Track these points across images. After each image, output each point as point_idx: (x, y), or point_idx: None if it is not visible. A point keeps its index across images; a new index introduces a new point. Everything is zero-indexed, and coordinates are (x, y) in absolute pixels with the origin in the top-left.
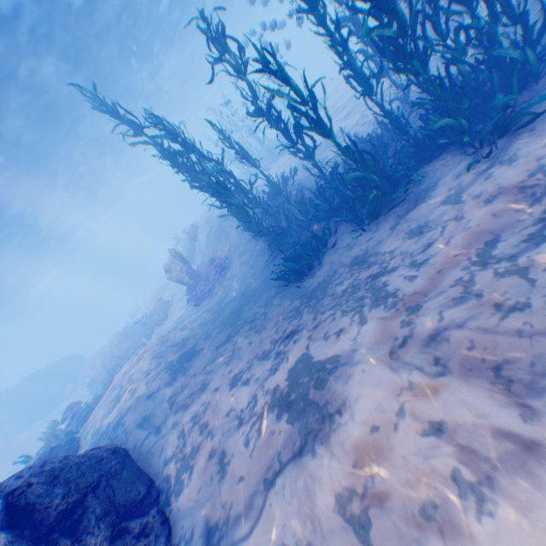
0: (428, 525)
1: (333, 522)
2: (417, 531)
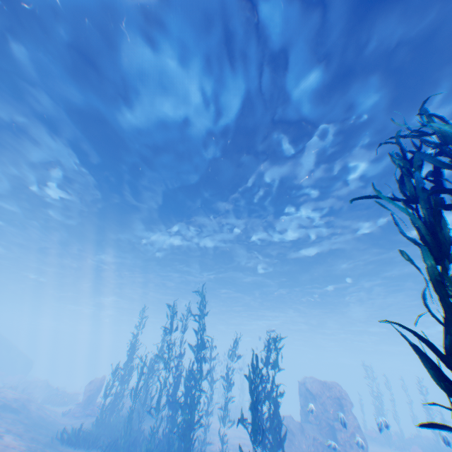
0: None
1: None
2: None
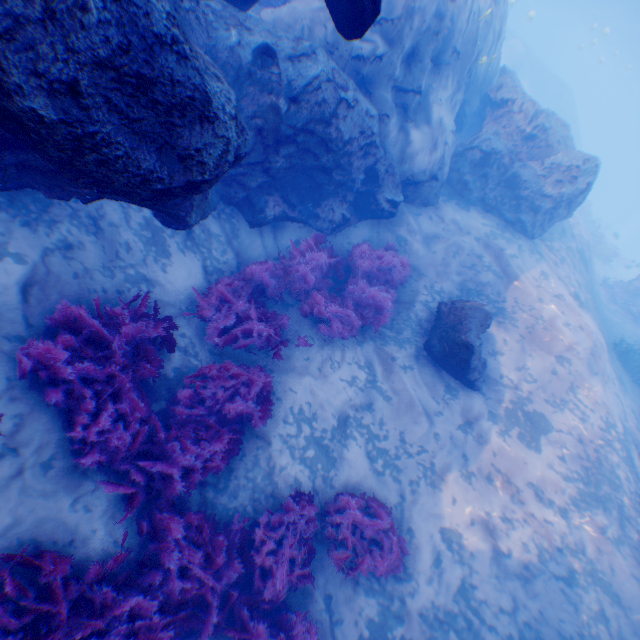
0: (559, 311)
1: (555, 291)
2: (557, 308)
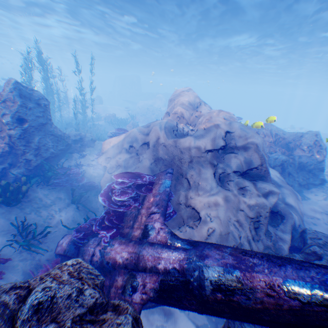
0: None
1: None
2: None
